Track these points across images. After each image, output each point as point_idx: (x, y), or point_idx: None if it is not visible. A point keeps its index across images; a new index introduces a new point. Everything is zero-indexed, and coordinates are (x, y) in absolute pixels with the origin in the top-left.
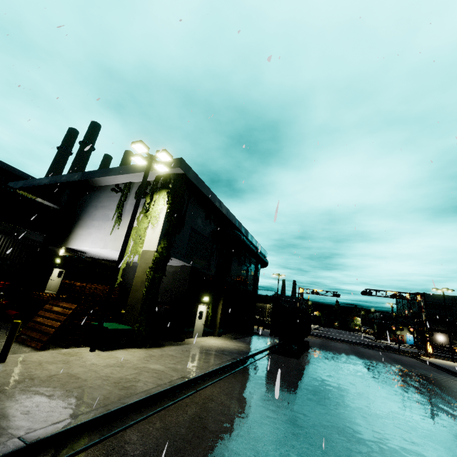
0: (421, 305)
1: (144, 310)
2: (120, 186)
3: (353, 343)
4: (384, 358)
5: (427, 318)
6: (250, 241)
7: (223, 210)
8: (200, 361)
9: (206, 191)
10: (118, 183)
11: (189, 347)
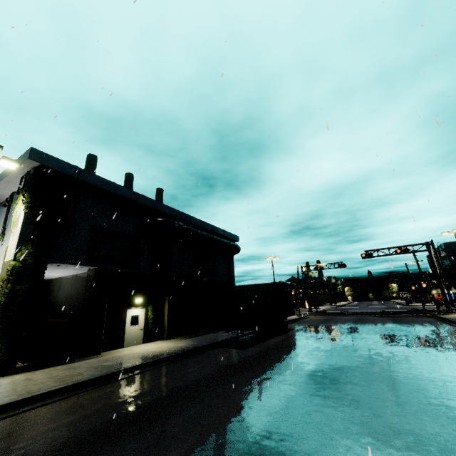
0: (432, 255)
1: (2, 331)
2: (9, 199)
3: (364, 314)
4: (387, 324)
5: (441, 268)
6: (202, 228)
7: (136, 199)
8: (54, 381)
9: (95, 180)
10: (7, 197)
11: (88, 362)
